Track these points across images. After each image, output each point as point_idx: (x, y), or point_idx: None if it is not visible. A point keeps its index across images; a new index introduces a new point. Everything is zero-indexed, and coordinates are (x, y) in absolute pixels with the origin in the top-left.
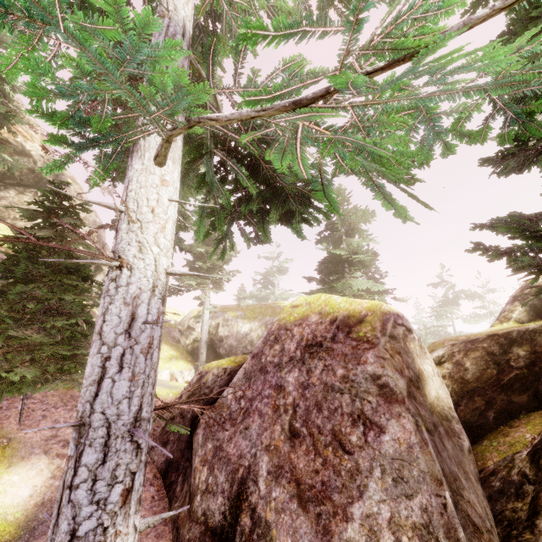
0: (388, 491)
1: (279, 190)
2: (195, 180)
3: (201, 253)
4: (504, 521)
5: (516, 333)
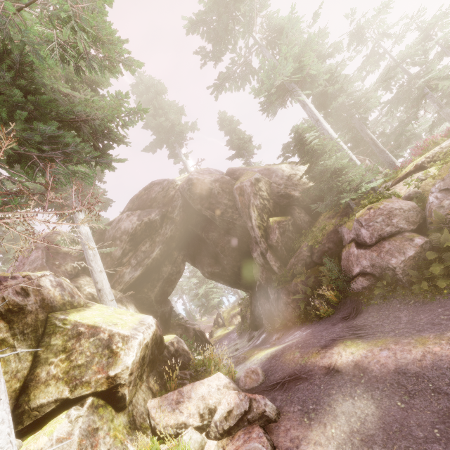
0: (30, 265)
1: None
2: None
3: (8, 251)
4: (88, 268)
5: (108, 224)
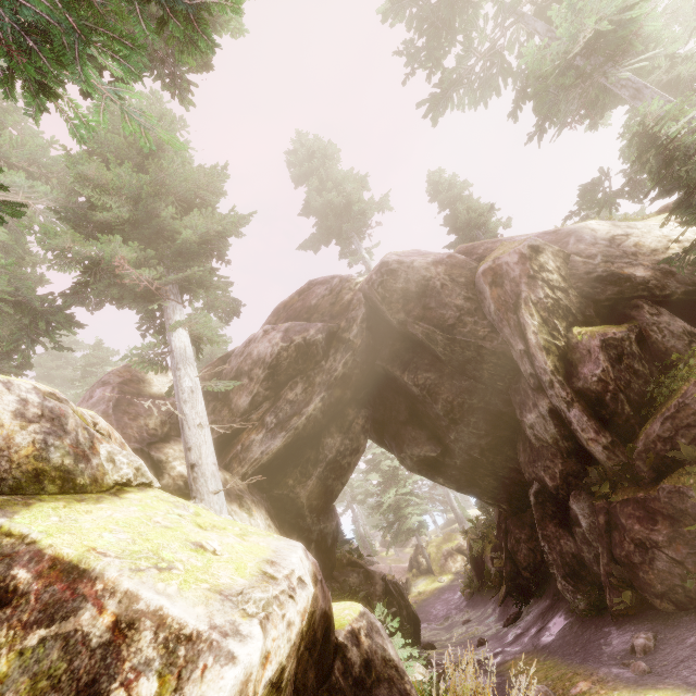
0: None
1: (38, 310)
2: (13, 324)
3: None
4: None
5: (232, 352)
